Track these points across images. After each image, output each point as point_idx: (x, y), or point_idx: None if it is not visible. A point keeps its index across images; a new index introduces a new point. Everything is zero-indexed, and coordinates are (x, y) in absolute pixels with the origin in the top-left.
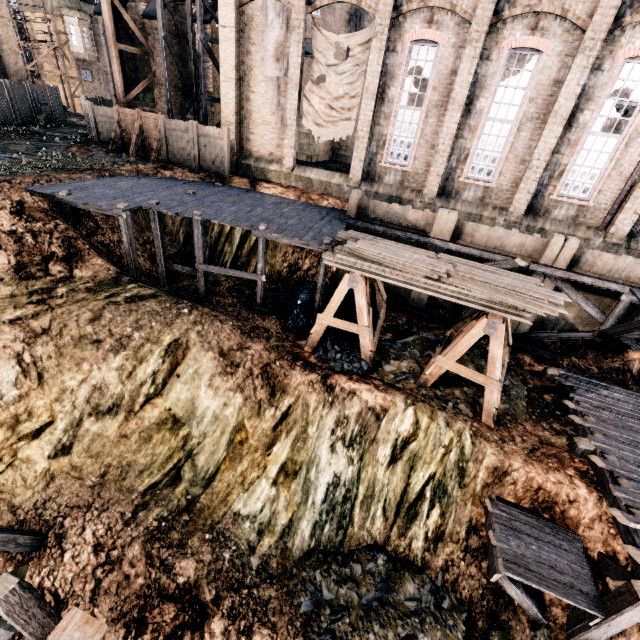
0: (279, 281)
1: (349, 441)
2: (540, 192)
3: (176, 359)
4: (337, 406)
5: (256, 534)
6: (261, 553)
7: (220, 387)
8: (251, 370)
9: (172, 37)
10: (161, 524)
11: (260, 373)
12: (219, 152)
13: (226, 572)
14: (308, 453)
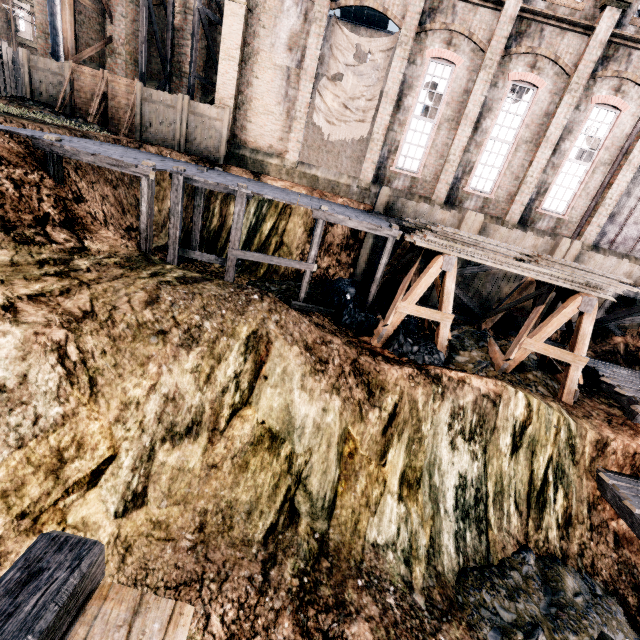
0: None
1: (469, 434)
2: (529, 205)
3: (259, 356)
4: (449, 397)
5: (404, 565)
6: (419, 587)
7: (314, 389)
8: (341, 367)
9: (137, 4)
10: (303, 581)
11: (351, 370)
12: (214, 135)
13: (402, 623)
14: (426, 455)
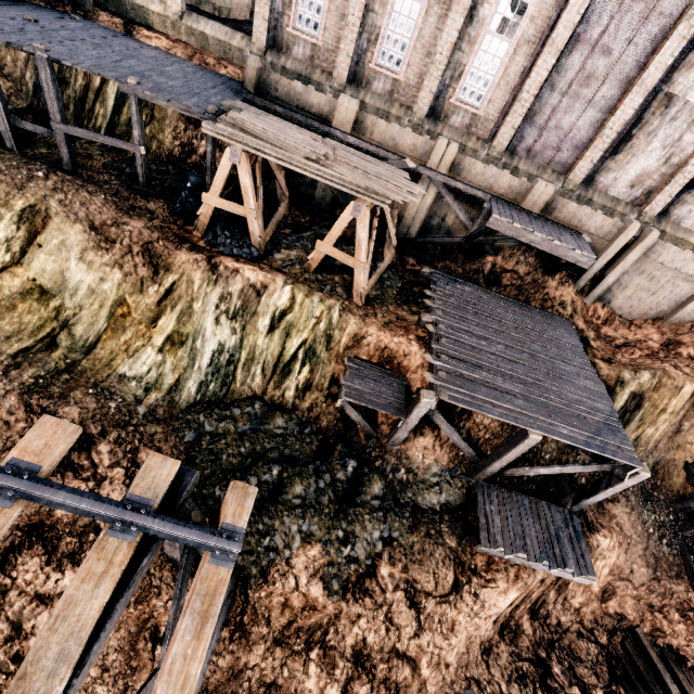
0: (169, 163)
1: (232, 314)
2: (442, 93)
3: (35, 227)
4: (221, 283)
5: (143, 391)
6: (148, 404)
7: (94, 262)
8: (130, 247)
9: None
10: (38, 381)
11: (141, 251)
12: None
13: (112, 416)
14: (194, 326)
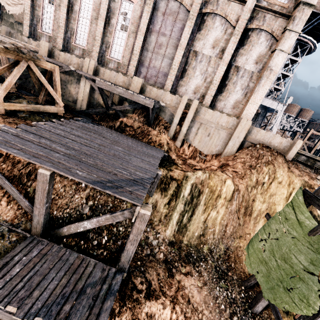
0: None
1: None
2: (103, 54)
3: None
4: None
5: None
6: None
7: None
8: None
9: None
10: None
11: None
12: None
13: None
14: None
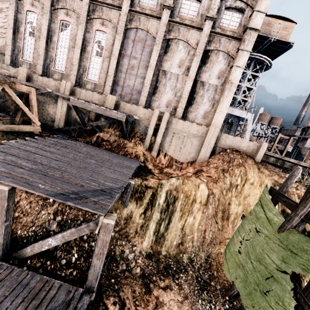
0: None
1: None
2: (81, 77)
3: None
4: None
5: None
6: None
7: None
8: None
9: None
10: None
11: None
12: None
13: None
14: None
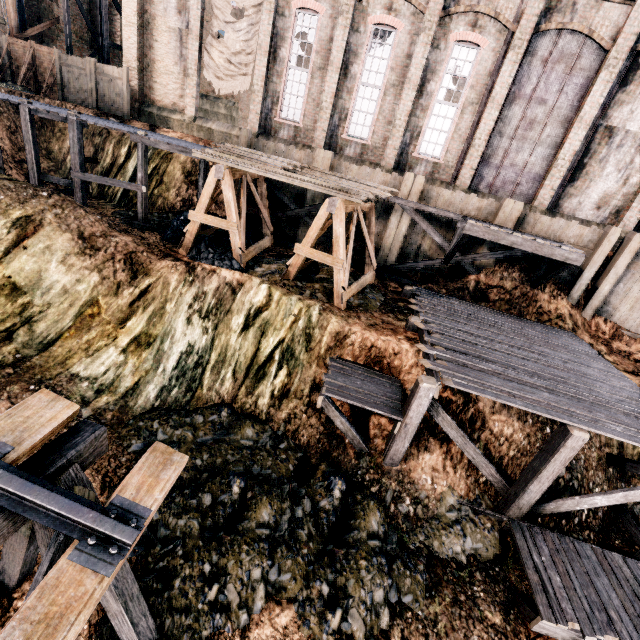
0: (170, 211)
1: (205, 313)
2: (405, 150)
3: (25, 232)
4: (197, 283)
5: (94, 392)
6: (96, 407)
7: (75, 265)
8: (113, 255)
9: None
10: None
11: (123, 258)
12: (118, 93)
13: None
14: (164, 327)
